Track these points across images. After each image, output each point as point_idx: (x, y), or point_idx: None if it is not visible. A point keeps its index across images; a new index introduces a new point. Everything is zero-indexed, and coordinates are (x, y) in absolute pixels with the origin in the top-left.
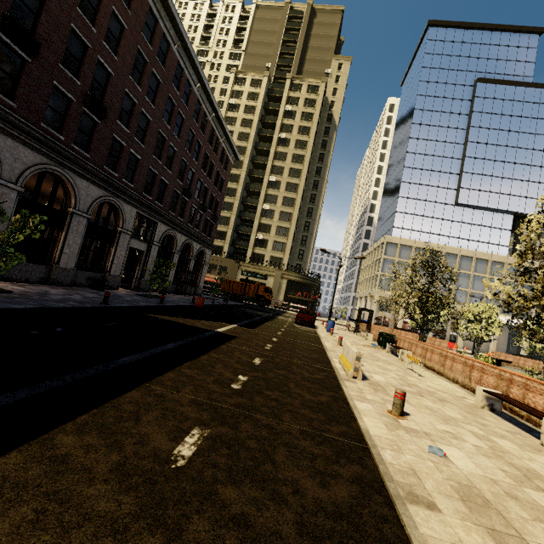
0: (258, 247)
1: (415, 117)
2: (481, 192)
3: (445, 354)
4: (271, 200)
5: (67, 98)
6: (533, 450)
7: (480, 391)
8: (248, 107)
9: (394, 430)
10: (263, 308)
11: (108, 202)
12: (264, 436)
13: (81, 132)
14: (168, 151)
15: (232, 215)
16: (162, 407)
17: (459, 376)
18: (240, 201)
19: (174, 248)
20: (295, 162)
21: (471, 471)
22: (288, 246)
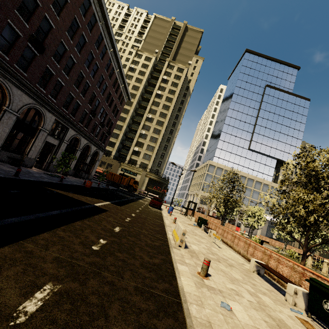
0: (134, 155)
1: (233, 98)
2: (262, 145)
3: (235, 235)
4: (146, 128)
5: (17, 33)
6: (281, 304)
7: (253, 261)
8: (141, 71)
9: (200, 288)
10: (131, 193)
11: (35, 108)
12: (105, 292)
13: (23, 58)
14: (85, 85)
15: (121, 133)
16: (26, 263)
17: (241, 249)
18: (127, 126)
19: (78, 147)
20: (164, 109)
21: (246, 322)
22: (152, 157)
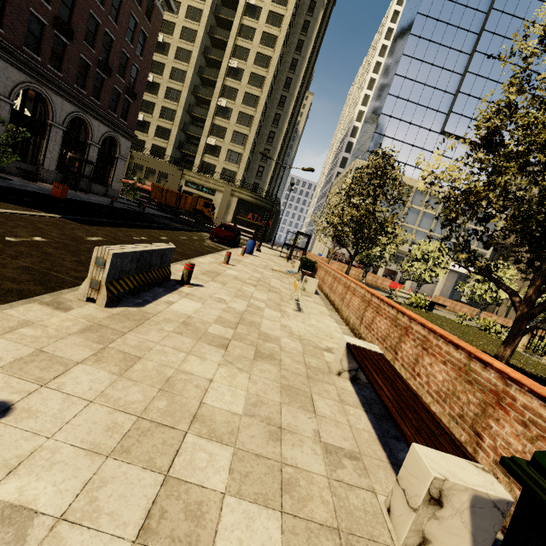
0: (209, 155)
1: (423, 5)
2: (472, 121)
3: (349, 285)
4: (229, 94)
5: None
6: None
7: (343, 344)
8: None
9: None
10: (199, 225)
11: None
12: None
13: None
14: None
15: (179, 108)
16: None
17: (352, 315)
18: (191, 91)
19: (50, 118)
20: (264, 45)
21: None
22: (244, 158)
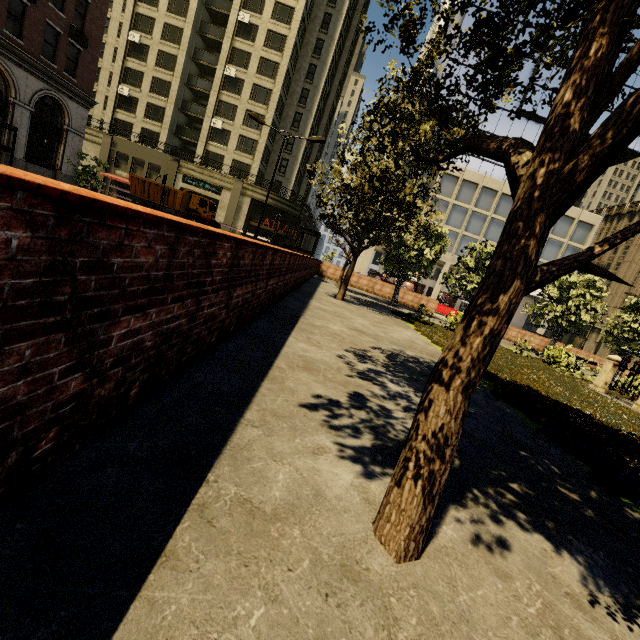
0: (215, 143)
1: None
2: None
3: None
4: (240, 60)
5: None
6: None
7: None
8: None
9: None
10: None
11: None
12: None
13: None
14: None
15: (174, 79)
16: None
17: None
18: (191, 56)
19: None
20: None
21: None
22: (260, 146)
